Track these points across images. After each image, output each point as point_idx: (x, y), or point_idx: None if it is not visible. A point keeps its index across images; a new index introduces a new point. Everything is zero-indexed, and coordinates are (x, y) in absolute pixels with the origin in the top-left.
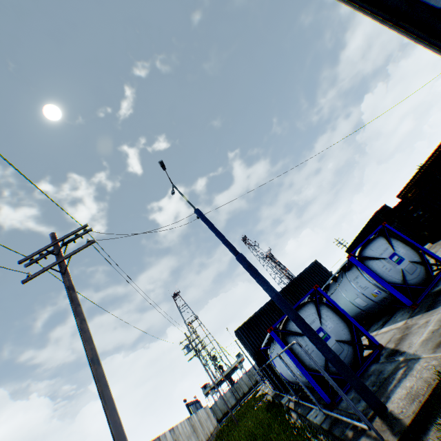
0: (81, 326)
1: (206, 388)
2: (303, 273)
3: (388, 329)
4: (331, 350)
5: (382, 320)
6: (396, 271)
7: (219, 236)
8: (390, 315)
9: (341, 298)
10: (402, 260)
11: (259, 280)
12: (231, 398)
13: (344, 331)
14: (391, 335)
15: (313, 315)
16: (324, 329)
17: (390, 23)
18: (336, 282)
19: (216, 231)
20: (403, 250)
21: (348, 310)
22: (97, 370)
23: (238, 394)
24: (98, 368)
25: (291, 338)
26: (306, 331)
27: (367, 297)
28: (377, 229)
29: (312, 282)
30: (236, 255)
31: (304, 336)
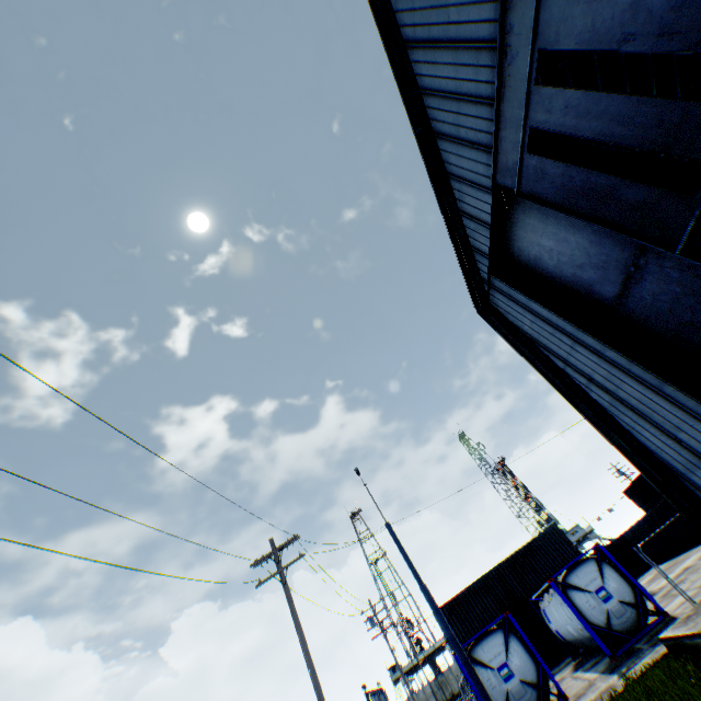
0: (301, 636)
1: (395, 672)
2: (533, 541)
3: (586, 675)
4: (489, 698)
5: (596, 657)
6: (600, 609)
7: (406, 560)
8: (602, 656)
9: (554, 615)
10: (610, 597)
11: (438, 616)
12: (432, 697)
13: (530, 670)
14: (580, 687)
15: (500, 645)
16: (510, 663)
17: (563, 396)
18: (548, 594)
19: (403, 554)
20: (614, 584)
21: (563, 631)
22: (315, 676)
23: (444, 693)
24: (315, 675)
25: (475, 666)
26: (472, 676)
27: (575, 628)
28: (588, 549)
29: (546, 558)
30: (419, 585)
31: (488, 667)
